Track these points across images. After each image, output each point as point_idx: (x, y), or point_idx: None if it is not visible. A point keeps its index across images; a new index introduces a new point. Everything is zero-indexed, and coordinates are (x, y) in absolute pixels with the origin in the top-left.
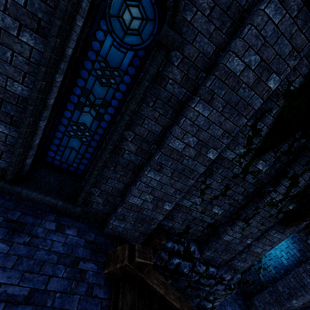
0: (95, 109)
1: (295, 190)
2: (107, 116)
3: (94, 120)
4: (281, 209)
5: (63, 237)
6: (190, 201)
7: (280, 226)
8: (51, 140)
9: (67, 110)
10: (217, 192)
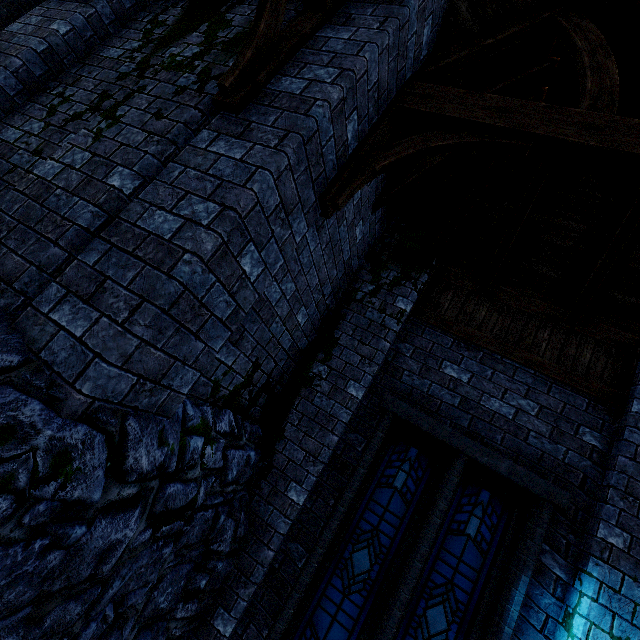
0: None
1: (230, 33)
2: None
3: None
4: (208, 71)
5: None
6: (22, 130)
7: (224, 116)
8: None
9: None
10: (82, 106)
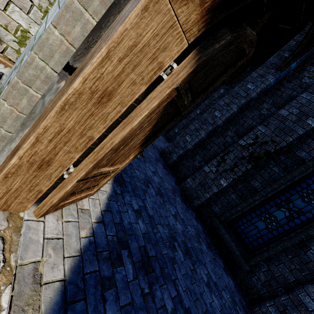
0: (290, 212)
1: None
2: (297, 220)
3: (285, 218)
4: None
5: (227, 277)
6: None
7: None
8: (246, 215)
9: (268, 204)
10: None
